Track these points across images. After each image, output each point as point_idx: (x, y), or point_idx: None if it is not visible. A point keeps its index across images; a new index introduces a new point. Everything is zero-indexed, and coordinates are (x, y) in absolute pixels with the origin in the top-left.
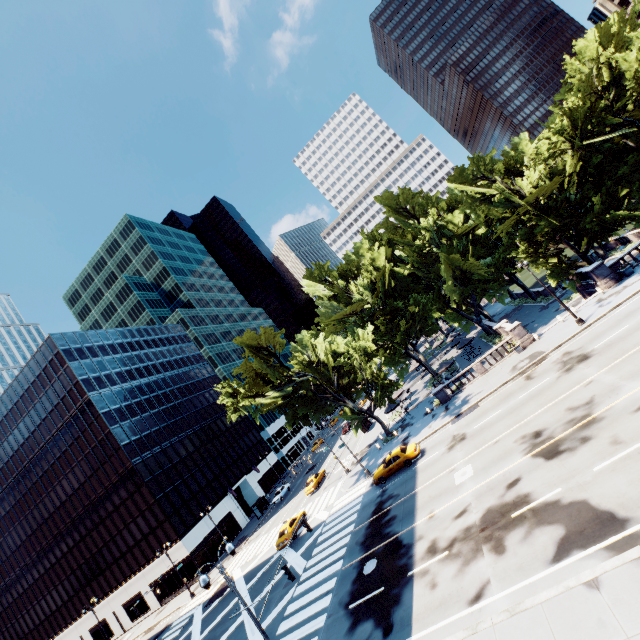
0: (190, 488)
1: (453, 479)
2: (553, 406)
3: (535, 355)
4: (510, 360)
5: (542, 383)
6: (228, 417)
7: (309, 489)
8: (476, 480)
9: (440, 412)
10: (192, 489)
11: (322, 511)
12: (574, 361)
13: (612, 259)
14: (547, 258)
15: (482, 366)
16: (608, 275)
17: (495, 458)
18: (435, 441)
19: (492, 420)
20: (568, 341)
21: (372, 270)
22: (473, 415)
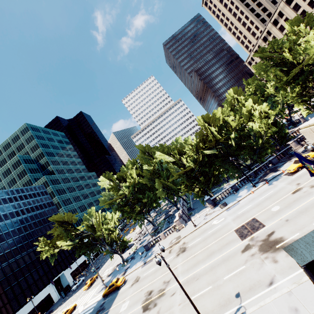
0: (28, 281)
1: (121, 308)
2: (163, 277)
3: (178, 237)
4: (173, 235)
5: (170, 258)
6: (41, 256)
7: (85, 287)
8: (124, 313)
9: (143, 256)
10: (29, 282)
11: (82, 306)
12: (182, 250)
13: (229, 184)
14: (192, 191)
15: (164, 235)
16: (211, 203)
17: (135, 301)
18: (132, 276)
19: (149, 274)
20: (188, 235)
21: (131, 178)
22: (148, 266)
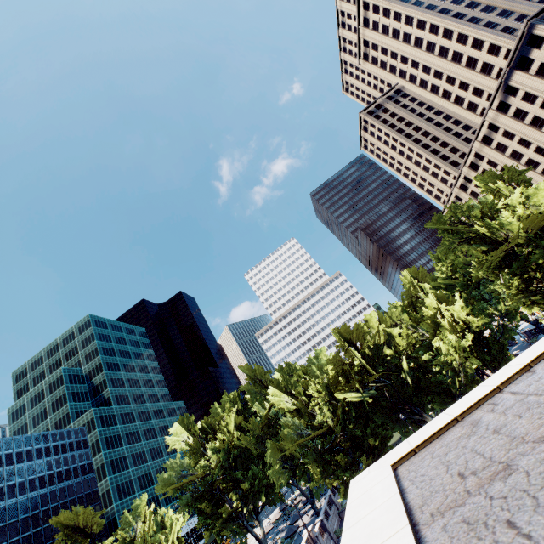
0: None
1: None
2: None
3: None
4: None
5: None
6: None
7: None
8: None
9: None
10: None
11: None
12: None
13: None
14: (334, 478)
15: None
16: None
17: None
18: None
19: None
20: None
21: (226, 431)
22: None
